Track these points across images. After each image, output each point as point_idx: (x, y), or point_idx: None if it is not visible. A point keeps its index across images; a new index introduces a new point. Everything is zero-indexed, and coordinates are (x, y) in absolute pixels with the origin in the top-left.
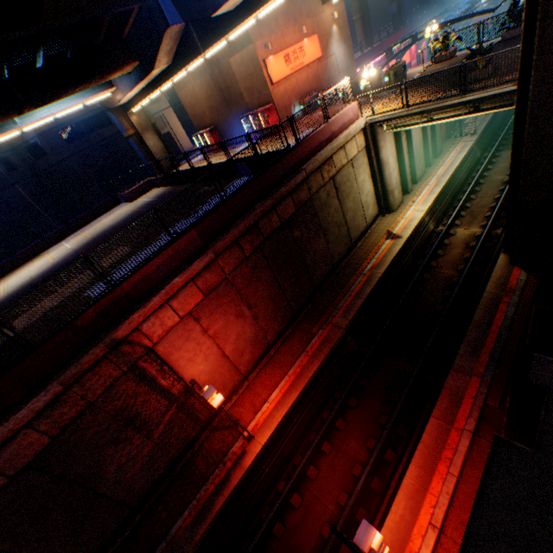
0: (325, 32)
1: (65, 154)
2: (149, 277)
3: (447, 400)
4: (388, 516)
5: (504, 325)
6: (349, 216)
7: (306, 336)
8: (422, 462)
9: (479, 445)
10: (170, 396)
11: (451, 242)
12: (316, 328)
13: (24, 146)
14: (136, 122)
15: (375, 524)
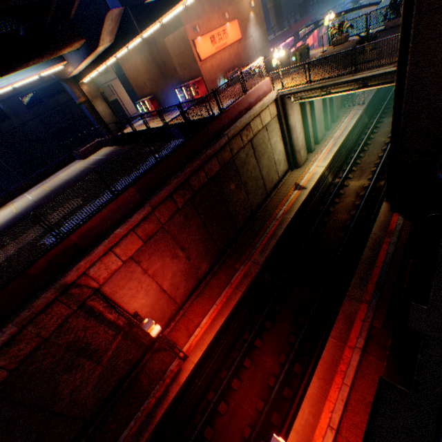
0: (244, 18)
1: (26, 117)
2: (94, 229)
3: (342, 323)
4: (296, 420)
5: (386, 260)
6: (265, 171)
7: (230, 271)
8: (322, 375)
9: (367, 359)
10: (116, 327)
11: (345, 192)
12: (239, 264)
13: None
14: (87, 91)
15: (286, 425)
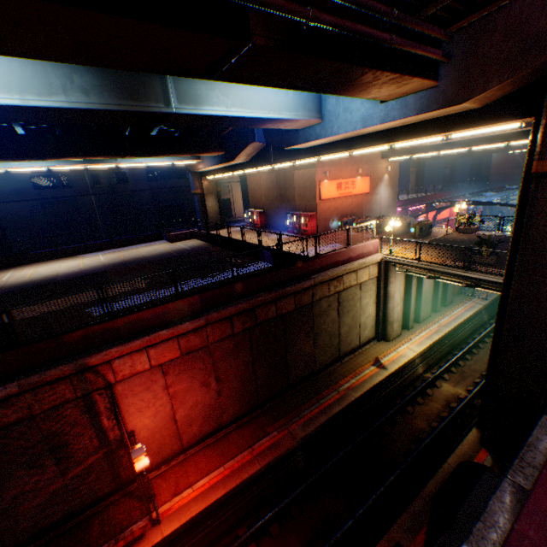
0: (377, 176)
1: (142, 186)
2: (143, 321)
3: None
4: None
5: None
6: (344, 329)
7: (259, 431)
8: None
9: None
10: (105, 438)
11: (434, 393)
12: (272, 427)
13: (115, 171)
14: (206, 186)
15: None
